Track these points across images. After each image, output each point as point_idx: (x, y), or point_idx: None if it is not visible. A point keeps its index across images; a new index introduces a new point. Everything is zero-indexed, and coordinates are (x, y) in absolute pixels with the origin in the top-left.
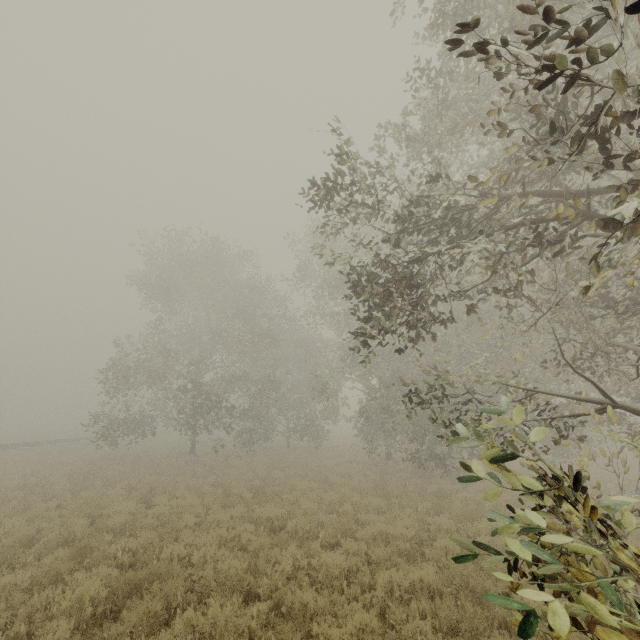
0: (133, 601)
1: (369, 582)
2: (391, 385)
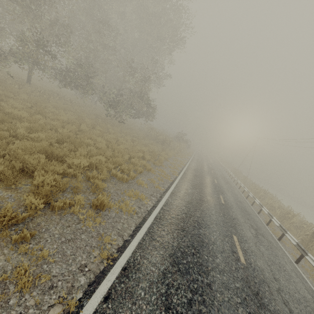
0: None
1: None
2: None
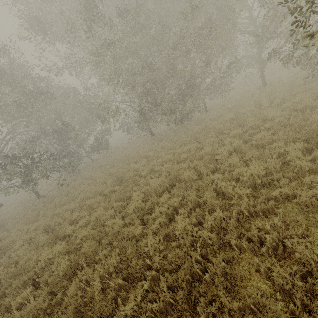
0: (200, 304)
1: (273, 167)
2: (150, 89)
